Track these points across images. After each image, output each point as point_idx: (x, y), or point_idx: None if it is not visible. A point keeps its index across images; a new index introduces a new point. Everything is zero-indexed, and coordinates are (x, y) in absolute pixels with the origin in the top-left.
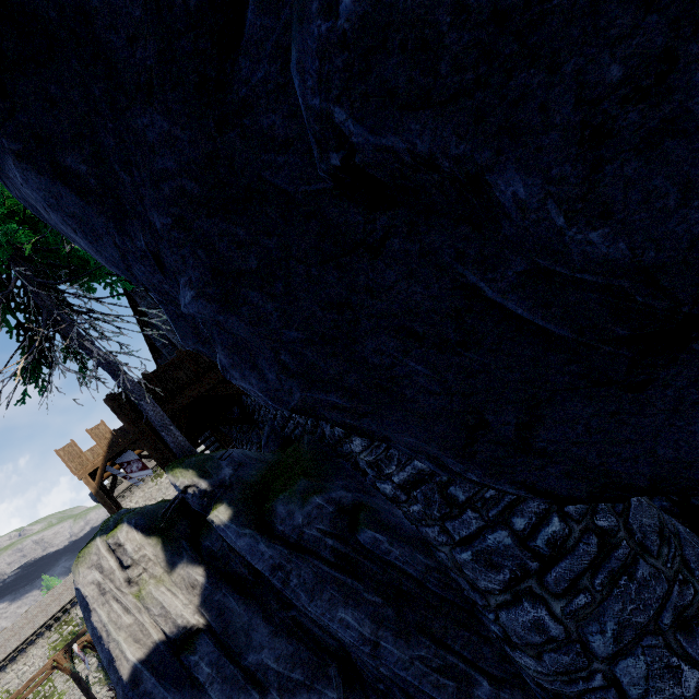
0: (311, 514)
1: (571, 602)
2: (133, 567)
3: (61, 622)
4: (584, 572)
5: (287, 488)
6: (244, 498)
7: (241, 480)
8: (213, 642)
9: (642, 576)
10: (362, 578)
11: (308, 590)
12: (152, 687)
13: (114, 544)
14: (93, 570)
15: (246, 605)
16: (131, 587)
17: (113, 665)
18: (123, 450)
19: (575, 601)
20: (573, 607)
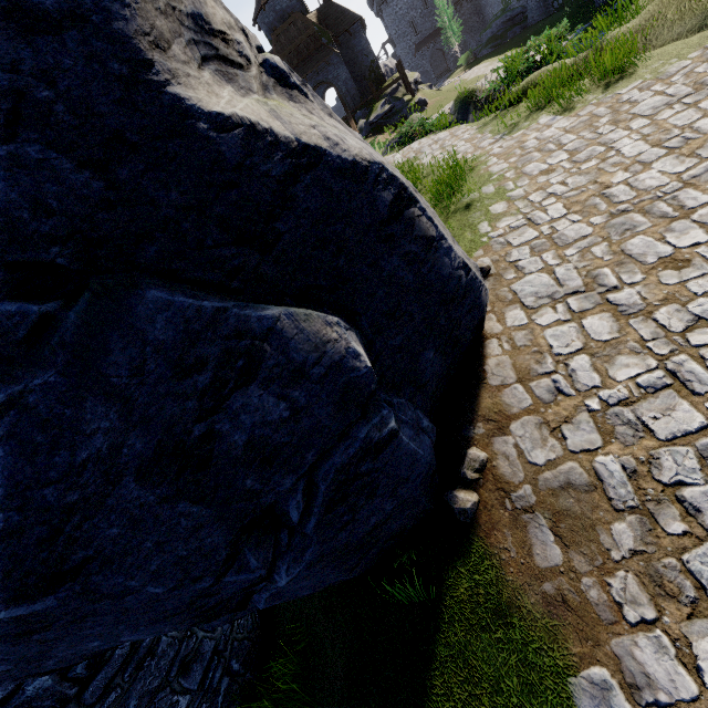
0: None
1: (105, 703)
2: None
3: None
4: (118, 673)
5: None
6: None
7: None
8: None
9: (162, 649)
10: None
11: None
12: None
13: None
14: None
15: None
16: None
17: None
18: None
19: (107, 701)
20: (106, 706)
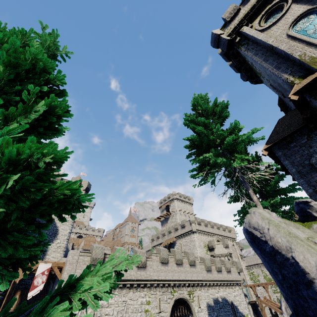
0: None
1: None
2: None
3: None
4: None
5: None
6: None
7: None
8: None
9: None
10: None
11: None
12: None
13: None
14: (283, 302)
15: None
16: None
17: None
18: None
19: None
20: None
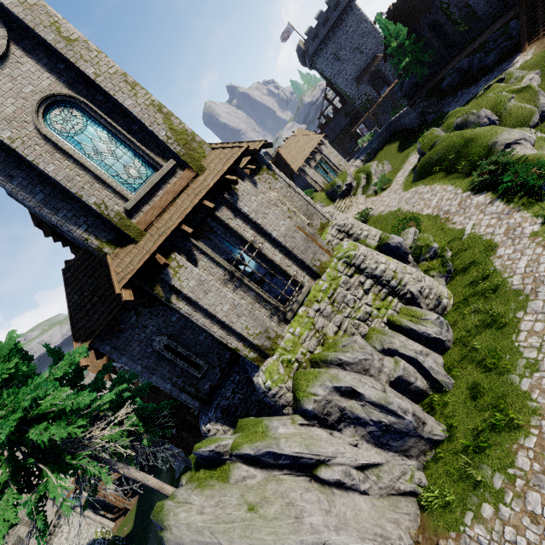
0: None
1: None
2: None
3: None
4: None
5: None
6: None
7: None
8: None
9: None
10: None
11: None
12: None
13: None
14: None
15: None
16: None
17: None
18: None
19: None
20: None
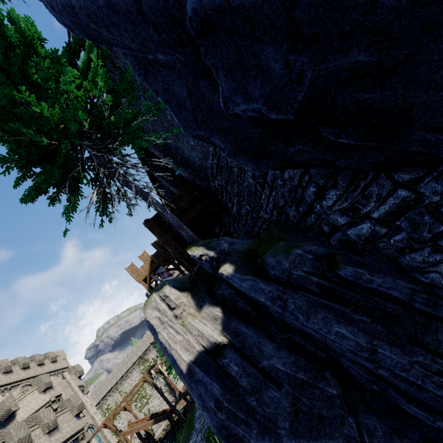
0: (295, 261)
1: None
2: (177, 308)
3: (144, 360)
4: None
5: (271, 247)
6: (240, 259)
7: (235, 250)
8: (236, 352)
9: None
10: (346, 304)
11: (304, 312)
12: (202, 377)
13: (163, 296)
14: (154, 310)
15: (253, 330)
16: (177, 320)
17: (175, 364)
18: (158, 266)
19: None
20: None
